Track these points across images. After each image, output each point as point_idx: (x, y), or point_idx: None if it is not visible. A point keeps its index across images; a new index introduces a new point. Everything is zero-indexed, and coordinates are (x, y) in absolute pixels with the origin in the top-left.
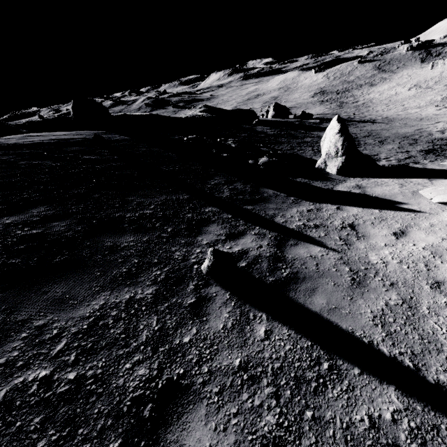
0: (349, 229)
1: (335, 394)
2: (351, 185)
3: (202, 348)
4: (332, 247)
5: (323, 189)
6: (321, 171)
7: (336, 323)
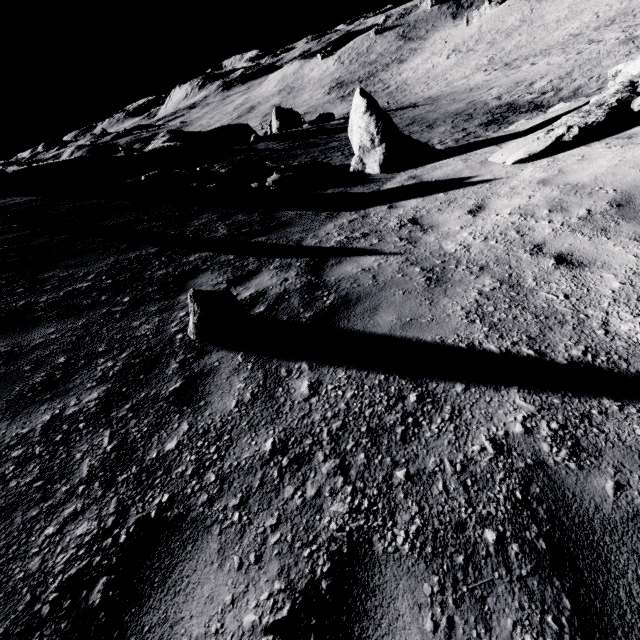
0: (410, 225)
1: (435, 430)
2: (403, 179)
3: (203, 448)
4: (391, 251)
5: (366, 194)
6: (360, 174)
7: (417, 337)
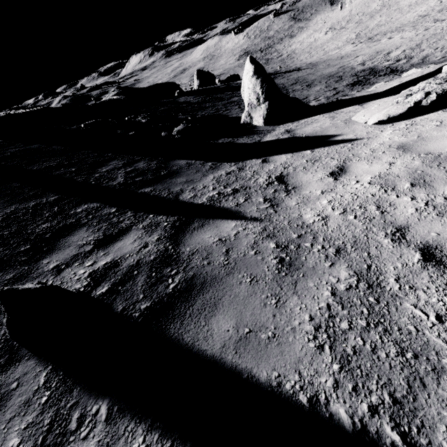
0: (277, 183)
1: None
2: (280, 132)
3: None
4: (252, 216)
5: (248, 144)
6: (248, 126)
7: (250, 370)
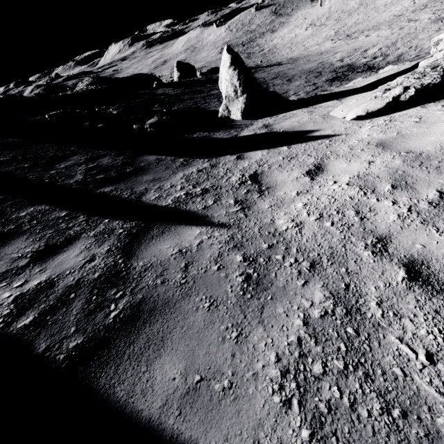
0: (250, 183)
1: None
2: (258, 126)
3: None
4: (220, 221)
5: (224, 139)
6: (225, 120)
7: (194, 442)
